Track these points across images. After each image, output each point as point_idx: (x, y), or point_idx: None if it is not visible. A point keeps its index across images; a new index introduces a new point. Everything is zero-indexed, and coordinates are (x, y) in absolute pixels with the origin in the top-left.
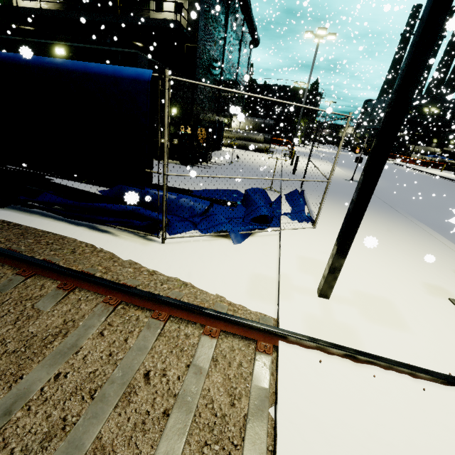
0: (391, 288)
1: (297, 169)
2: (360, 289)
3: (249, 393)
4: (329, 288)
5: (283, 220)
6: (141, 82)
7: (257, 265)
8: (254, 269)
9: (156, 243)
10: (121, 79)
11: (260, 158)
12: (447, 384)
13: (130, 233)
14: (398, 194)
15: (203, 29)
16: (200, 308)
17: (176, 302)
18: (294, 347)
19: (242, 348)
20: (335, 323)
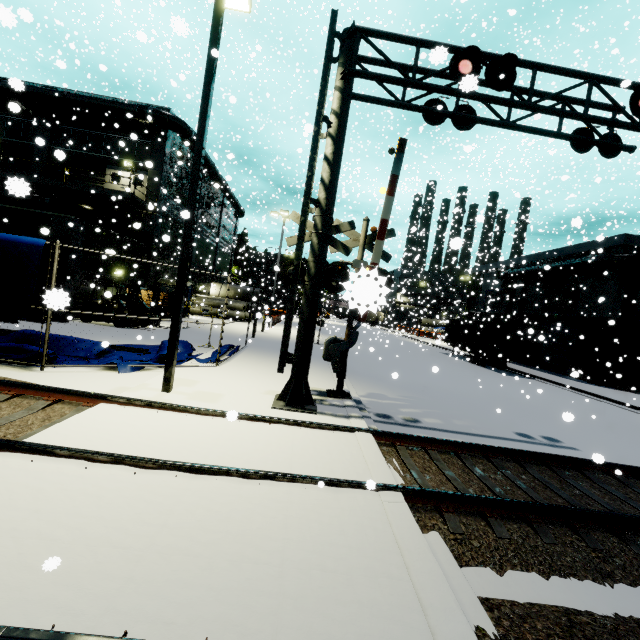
0: (235, 391)
1: (265, 334)
2: (205, 390)
3: (60, 418)
4: (168, 382)
5: (189, 362)
6: (36, 247)
7: (130, 383)
8: (124, 384)
9: (35, 371)
10: (21, 244)
11: (232, 326)
12: (206, 414)
13: (10, 365)
14: (361, 355)
15: (166, 200)
16: (45, 386)
17: (27, 384)
18: (111, 404)
19: (72, 408)
20: (159, 399)
